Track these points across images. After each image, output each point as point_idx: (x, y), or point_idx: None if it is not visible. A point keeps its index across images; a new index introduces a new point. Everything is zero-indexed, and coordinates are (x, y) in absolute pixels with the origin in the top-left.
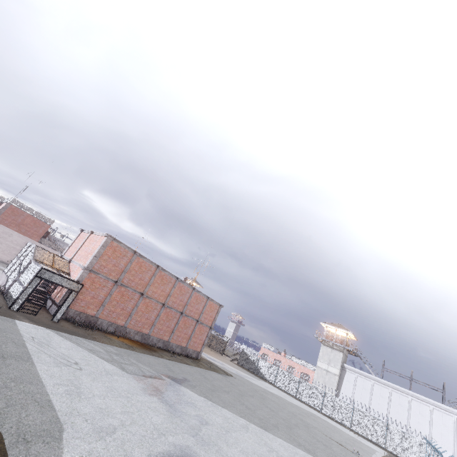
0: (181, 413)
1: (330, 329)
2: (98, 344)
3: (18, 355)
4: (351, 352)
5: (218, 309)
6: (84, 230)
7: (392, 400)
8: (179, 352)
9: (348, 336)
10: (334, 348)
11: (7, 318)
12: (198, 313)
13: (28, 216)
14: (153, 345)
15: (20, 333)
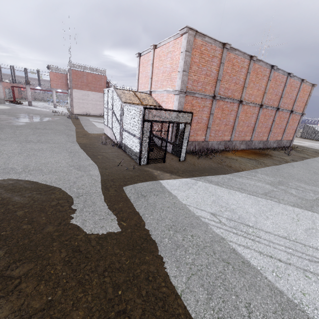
0: None
1: None
2: (247, 175)
3: None
4: None
5: (310, 91)
6: (142, 53)
7: None
8: (275, 146)
9: None
10: None
11: (152, 184)
12: (291, 103)
13: (87, 74)
14: (255, 148)
15: (196, 216)
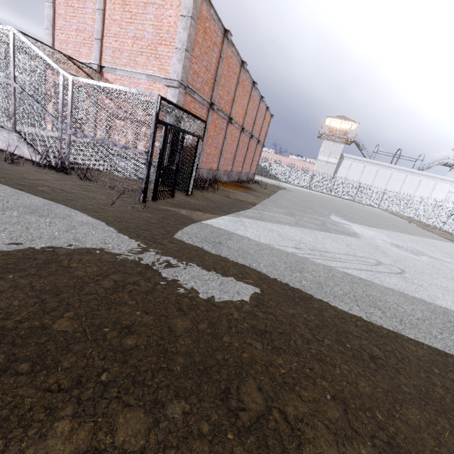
0: (450, 263)
1: (331, 123)
2: (265, 209)
3: (430, 311)
4: (348, 142)
5: (269, 121)
6: None
7: (378, 174)
8: (245, 179)
9: (347, 127)
10: (336, 141)
11: (201, 227)
12: (258, 132)
13: None
14: (233, 181)
15: (290, 253)
